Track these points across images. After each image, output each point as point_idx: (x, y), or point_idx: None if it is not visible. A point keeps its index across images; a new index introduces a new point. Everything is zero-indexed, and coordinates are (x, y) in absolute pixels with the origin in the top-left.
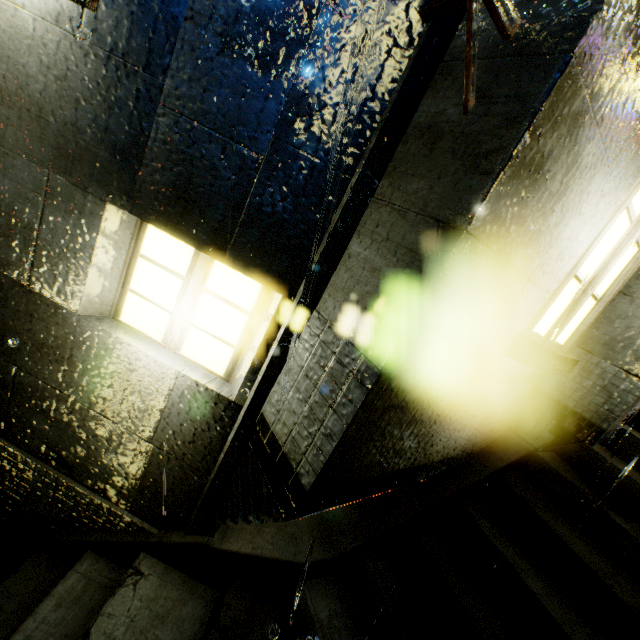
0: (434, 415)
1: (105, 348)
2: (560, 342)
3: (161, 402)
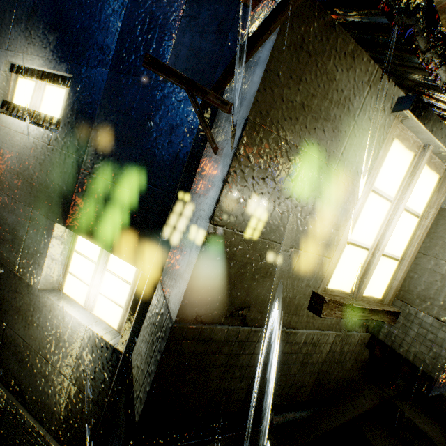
0: (254, 361)
1: (49, 310)
2: (376, 296)
3: (76, 348)
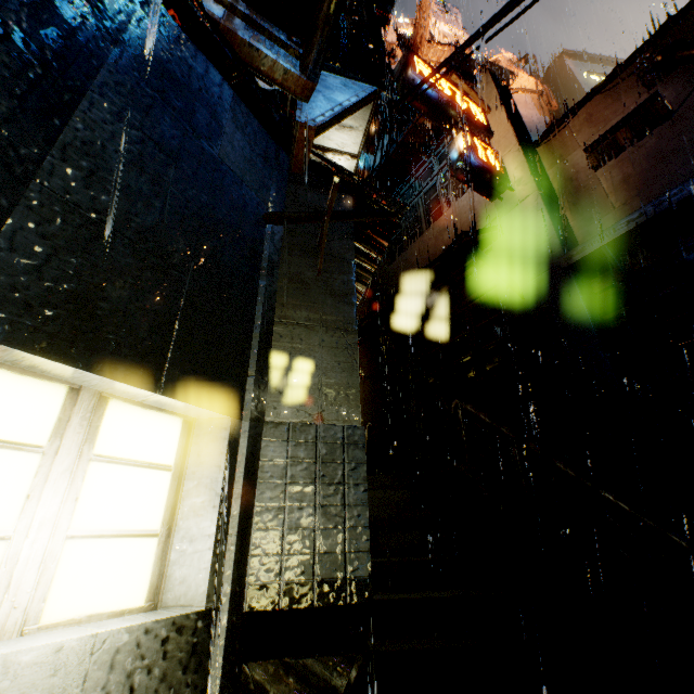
0: None
1: None
2: None
3: None
